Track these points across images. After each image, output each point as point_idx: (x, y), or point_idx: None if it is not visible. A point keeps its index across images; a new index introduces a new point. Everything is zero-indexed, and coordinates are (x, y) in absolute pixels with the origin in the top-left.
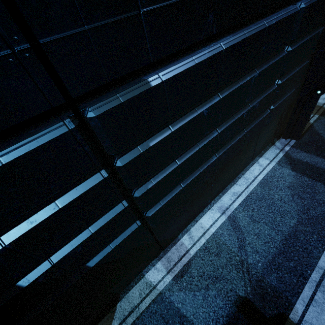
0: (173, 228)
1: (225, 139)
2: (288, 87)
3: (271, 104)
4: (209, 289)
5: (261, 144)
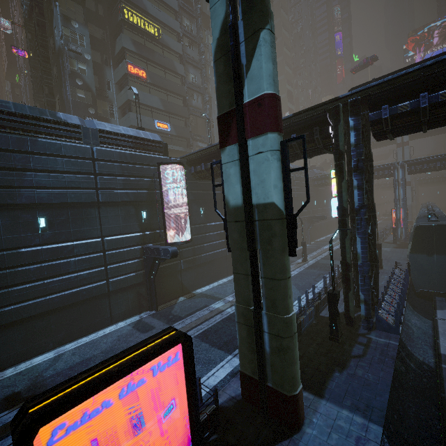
0: (2, 353)
1: (54, 288)
2: (122, 271)
3: (105, 277)
4: None
5: (121, 310)
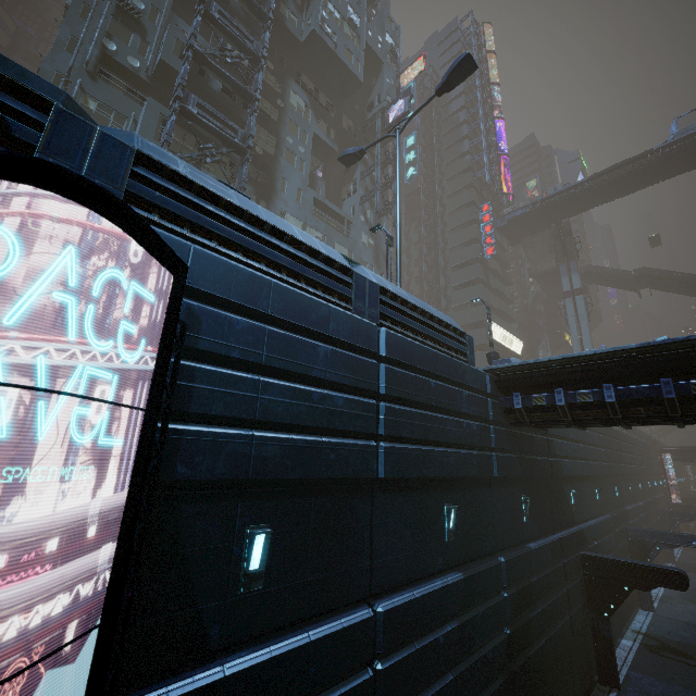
0: None
1: None
2: None
3: None
4: (691, 560)
5: None
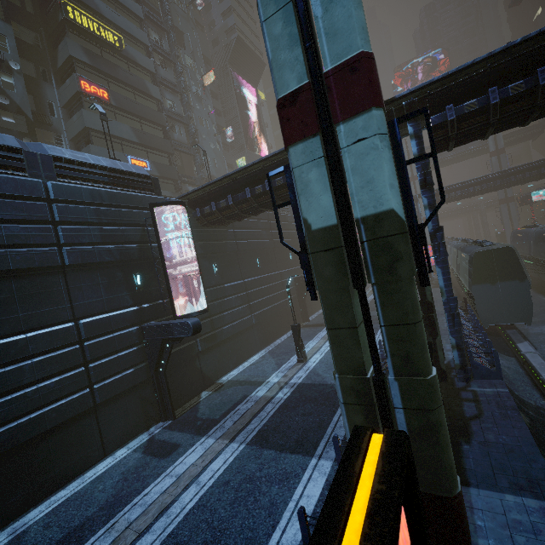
0: None
1: None
2: (114, 368)
3: (86, 383)
4: None
5: (118, 430)
